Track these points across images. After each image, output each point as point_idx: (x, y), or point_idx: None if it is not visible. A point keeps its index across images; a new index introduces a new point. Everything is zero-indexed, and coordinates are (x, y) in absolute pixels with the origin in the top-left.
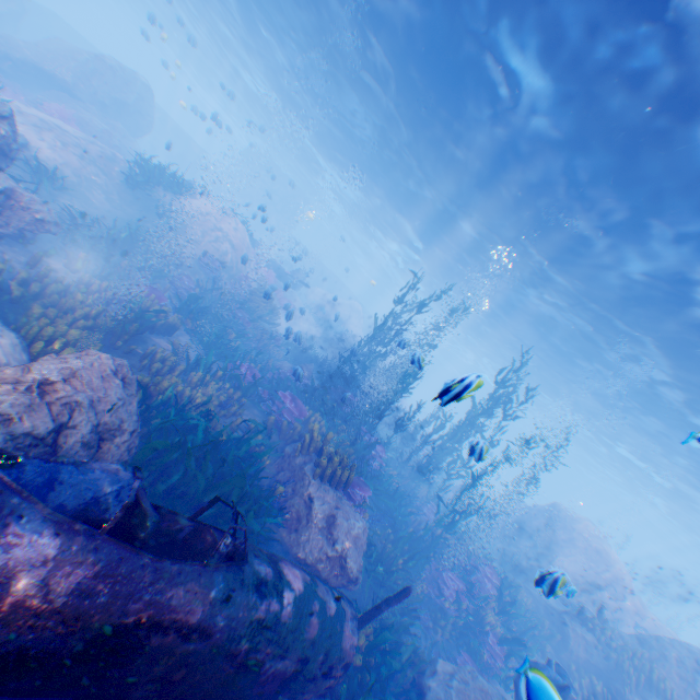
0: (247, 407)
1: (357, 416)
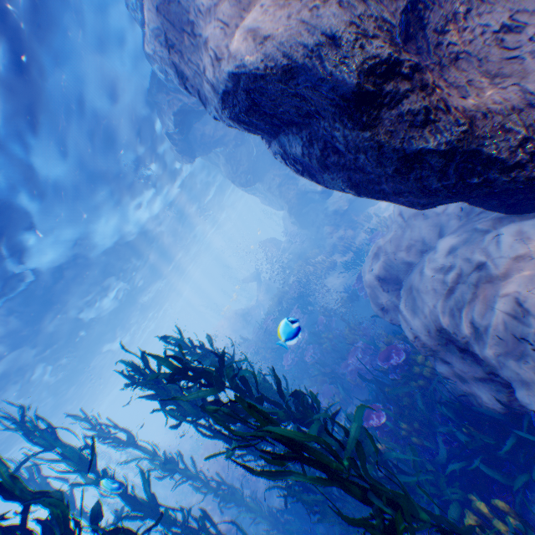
0: None
1: None
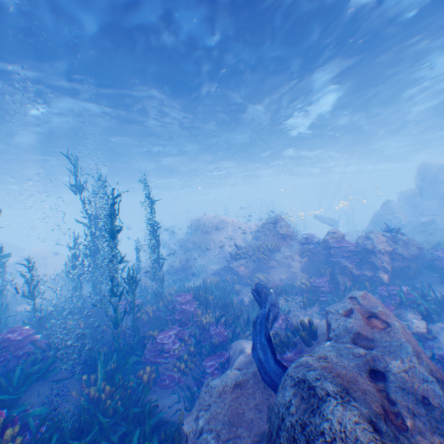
0: None
1: None
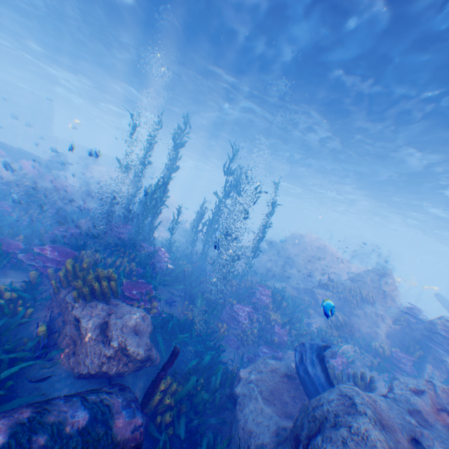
0: (12, 274)
1: (133, 237)
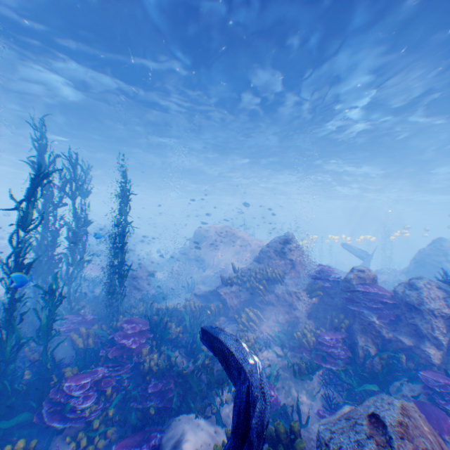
0: None
1: None
